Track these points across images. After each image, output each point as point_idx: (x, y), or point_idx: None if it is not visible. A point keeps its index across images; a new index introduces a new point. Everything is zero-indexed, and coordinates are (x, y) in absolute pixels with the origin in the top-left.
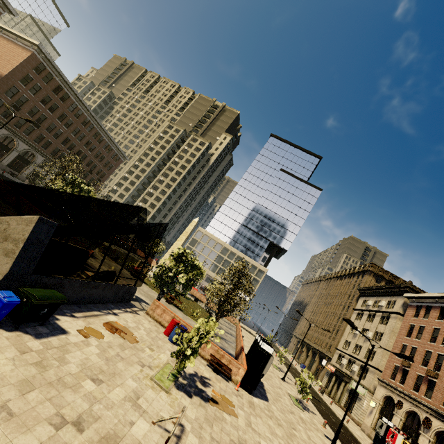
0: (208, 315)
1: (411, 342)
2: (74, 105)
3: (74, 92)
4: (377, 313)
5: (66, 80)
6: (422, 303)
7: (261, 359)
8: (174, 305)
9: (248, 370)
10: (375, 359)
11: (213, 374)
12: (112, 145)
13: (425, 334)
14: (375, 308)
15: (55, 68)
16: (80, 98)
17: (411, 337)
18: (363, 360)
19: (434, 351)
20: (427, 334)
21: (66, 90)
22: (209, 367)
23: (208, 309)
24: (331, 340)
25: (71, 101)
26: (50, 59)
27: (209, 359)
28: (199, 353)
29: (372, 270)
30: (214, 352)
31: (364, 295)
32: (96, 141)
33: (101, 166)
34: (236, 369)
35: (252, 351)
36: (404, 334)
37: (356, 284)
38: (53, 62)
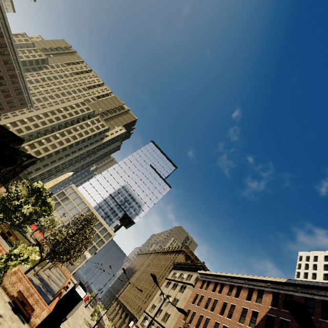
0: (39, 254)
1: (194, 308)
2: (4, 45)
3: (10, 36)
4: (179, 283)
5: (7, 24)
6: (206, 278)
7: (71, 302)
8: (8, 241)
9: (52, 312)
10: (168, 321)
11: (9, 313)
12: (25, 91)
13: (203, 301)
14: (179, 279)
15: (2, 11)
16: (13, 43)
17: (194, 304)
18: (160, 322)
19: (205, 315)
20: (203, 302)
21: (3, 31)
22: (10, 305)
23: (41, 247)
24: (143, 304)
25: (2, 40)
26: (1, 3)
27: (15, 297)
28: (6, 288)
29: (185, 250)
30: (23, 289)
31: (175, 268)
32: (9, 80)
33: (3, 101)
34: (40, 310)
35: (66, 295)
36: (191, 301)
37: (173, 259)
38: (2, 6)
